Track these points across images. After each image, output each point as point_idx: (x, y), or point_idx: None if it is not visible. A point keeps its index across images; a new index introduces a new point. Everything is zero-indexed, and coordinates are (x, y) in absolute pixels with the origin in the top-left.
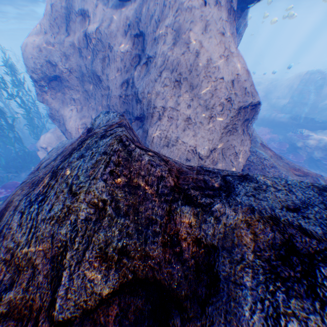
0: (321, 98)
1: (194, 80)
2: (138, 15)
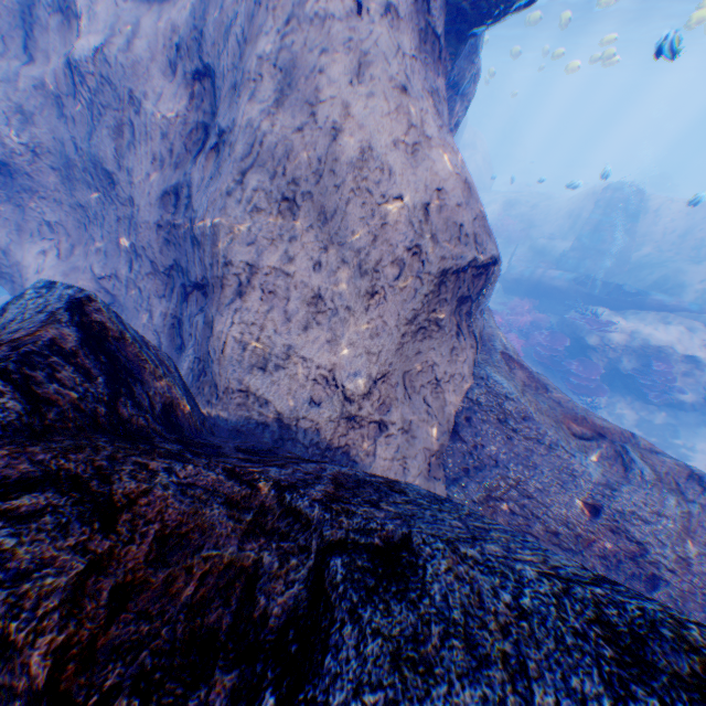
0: (634, 241)
1: (330, 199)
2: (200, 23)
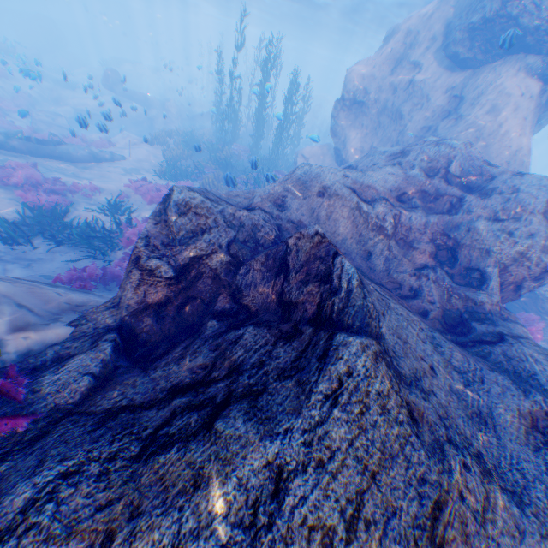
0: None
1: (488, 141)
2: (463, 83)
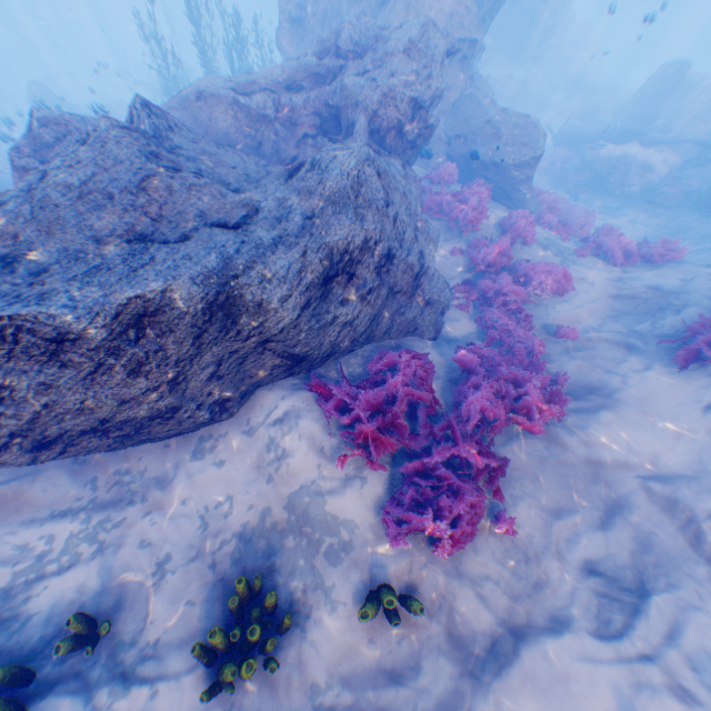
0: (678, 112)
1: (420, 13)
2: None
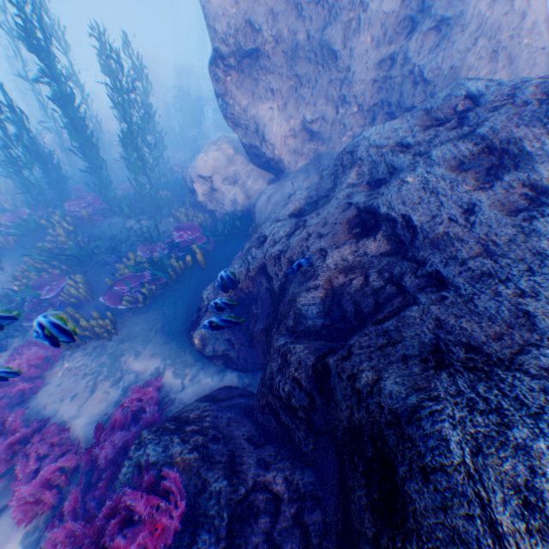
0: None
1: (513, 51)
2: None
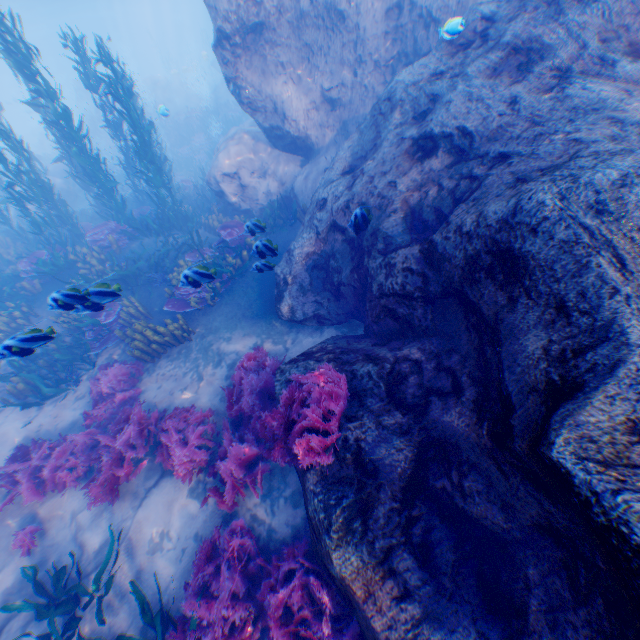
0: None
1: None
2: None
